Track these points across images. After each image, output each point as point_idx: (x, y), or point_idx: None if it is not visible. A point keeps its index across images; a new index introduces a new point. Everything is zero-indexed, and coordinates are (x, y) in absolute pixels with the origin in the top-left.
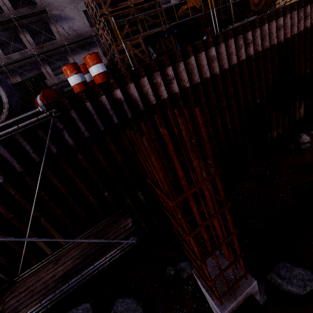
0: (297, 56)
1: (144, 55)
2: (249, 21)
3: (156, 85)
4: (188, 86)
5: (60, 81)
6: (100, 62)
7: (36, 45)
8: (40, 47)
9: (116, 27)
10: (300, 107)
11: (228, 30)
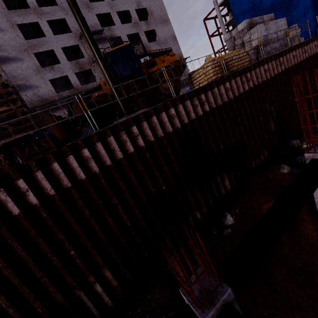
0: (203, 137)
1: (1, 164)
2: (130, 117)
3: (3, 201)
4: (53, 193)
5: None
6: None
7: None
8: None
9: None
10: (224, 180)
11: (104, 129)
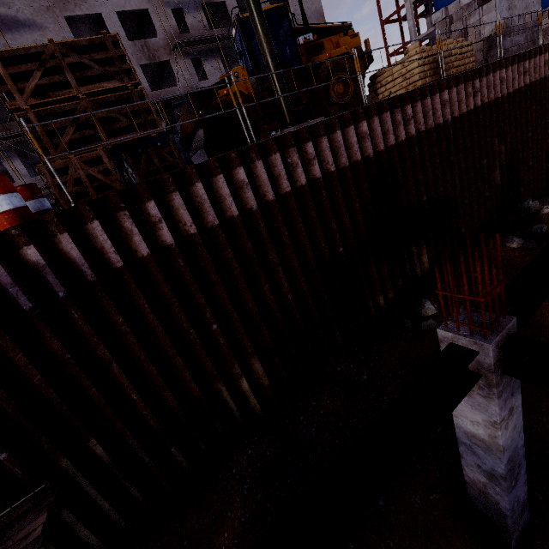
0: (401, 178)
1: (111, 178)
2: (306, 126)
3: (125, 233)
4: (194, 232)
5: (41, 187)
6: (5, 193)
7: (5, 121)
8: (5, 128)
9: (31, 134)
10: (421, 254)
11: (267, 139)
